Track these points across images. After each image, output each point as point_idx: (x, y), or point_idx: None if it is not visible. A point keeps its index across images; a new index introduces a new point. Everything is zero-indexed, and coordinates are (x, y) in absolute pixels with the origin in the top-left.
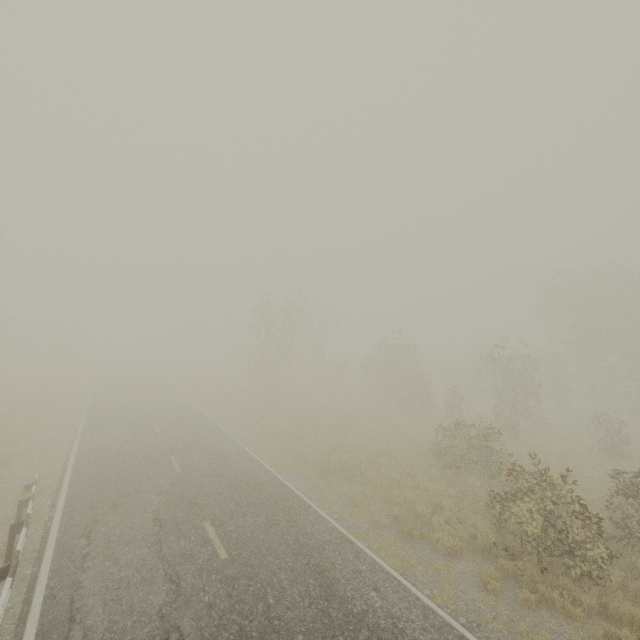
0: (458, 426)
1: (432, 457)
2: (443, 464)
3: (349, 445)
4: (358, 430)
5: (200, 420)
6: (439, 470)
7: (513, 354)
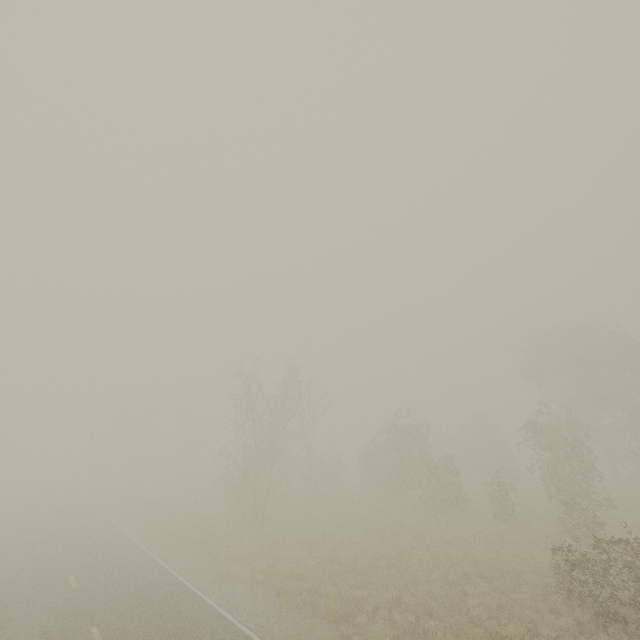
0: (600, 545)
1: (560, 601)
2: (598, 617)
3: (431, 602)
4: (415, 563)
5: (172, 595)
6: (596, 630)
7: (550, 422)
